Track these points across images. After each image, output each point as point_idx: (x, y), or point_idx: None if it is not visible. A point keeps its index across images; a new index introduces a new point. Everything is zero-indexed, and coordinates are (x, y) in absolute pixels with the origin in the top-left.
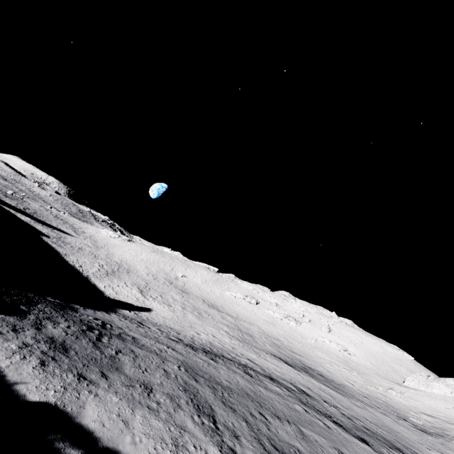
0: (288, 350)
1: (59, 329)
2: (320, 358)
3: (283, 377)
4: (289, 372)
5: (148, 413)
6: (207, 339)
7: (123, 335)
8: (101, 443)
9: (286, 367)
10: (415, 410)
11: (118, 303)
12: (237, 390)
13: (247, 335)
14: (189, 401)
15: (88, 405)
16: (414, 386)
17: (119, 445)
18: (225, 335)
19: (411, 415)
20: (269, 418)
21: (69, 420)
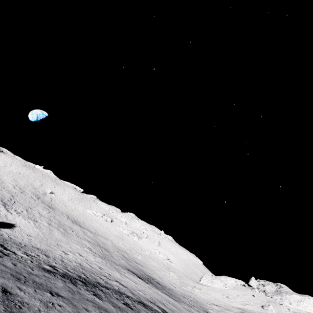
0: (133, 262)
1: None
2: (153, 266)
3: (146, 296)
4: (145, 288)
5: None
6: (76, 259)
7: None
8: None
9: (141, 282)
10: (209, 302)
11: None
12: None
13: (105, 251)
14: None
15: None
16: (206, 283)
17: None
18: (89, 252)
19: (208, 307)
20: None
21: None
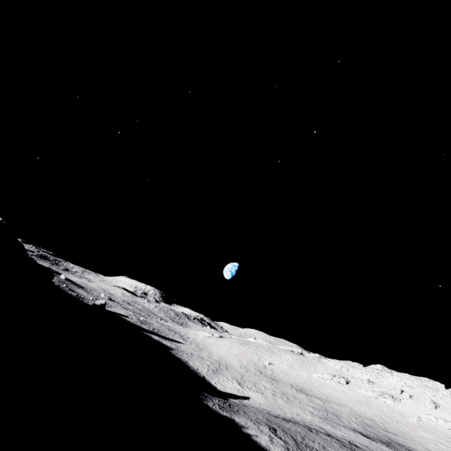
0: (380, 429)
1: (217, 401)
2: (422, 438)
3: (344, 437)
4: (356, 438)
5: (251, 423)
6: (291, 416)
7: (237, 406)
8: (240, 424)
9: (359, 437)
10: None
11: (227, 394)
12: (293, 430)
13: (333, 415)
14: (266, 425)
15: (235, 418)
16: None
17: (245, 426)
18: (309, 414)
19: None
20: (307, 439)
21: (232, 419)
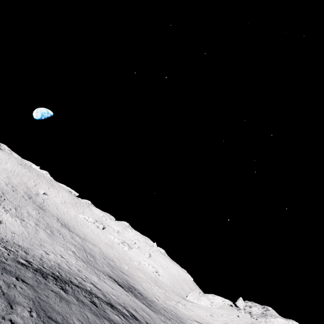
0: (119, 271)
1: None
2: (139, 278)
3: (118, 301)
4: (121, 294)
5: None
6: (55, 260)
7: None
8: None
9: (119, 289)
10: (191, 318)
11: None
12: None
13: (91, 256)
14: None
15: None
16: (192, 300)
17: None
18: (73, 255)
19: (189, 323)
20: None
21: None
